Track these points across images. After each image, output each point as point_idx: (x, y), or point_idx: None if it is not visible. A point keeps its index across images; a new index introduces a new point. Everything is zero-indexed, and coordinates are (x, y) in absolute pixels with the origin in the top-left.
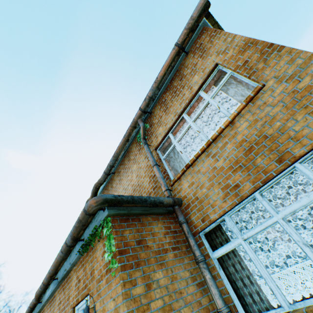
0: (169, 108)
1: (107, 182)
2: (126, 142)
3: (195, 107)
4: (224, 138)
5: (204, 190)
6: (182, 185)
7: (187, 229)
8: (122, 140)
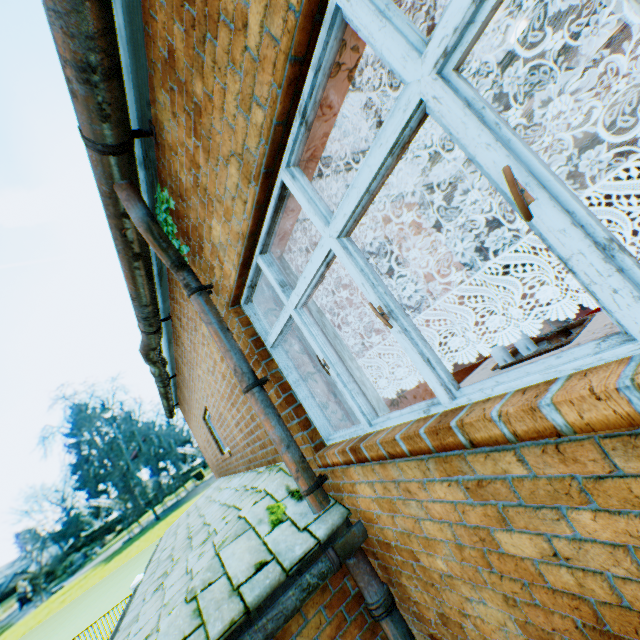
0: (208, 121)
1: (170, 331)
2: (137, 261)
3: (340, 100)
4: (554, 463)
5: (441, 566)
6: (354, 480)
7: (394, 635)
8: (120, 260)
